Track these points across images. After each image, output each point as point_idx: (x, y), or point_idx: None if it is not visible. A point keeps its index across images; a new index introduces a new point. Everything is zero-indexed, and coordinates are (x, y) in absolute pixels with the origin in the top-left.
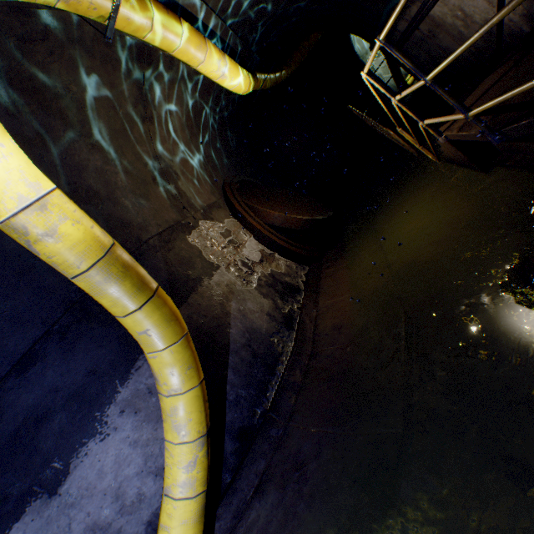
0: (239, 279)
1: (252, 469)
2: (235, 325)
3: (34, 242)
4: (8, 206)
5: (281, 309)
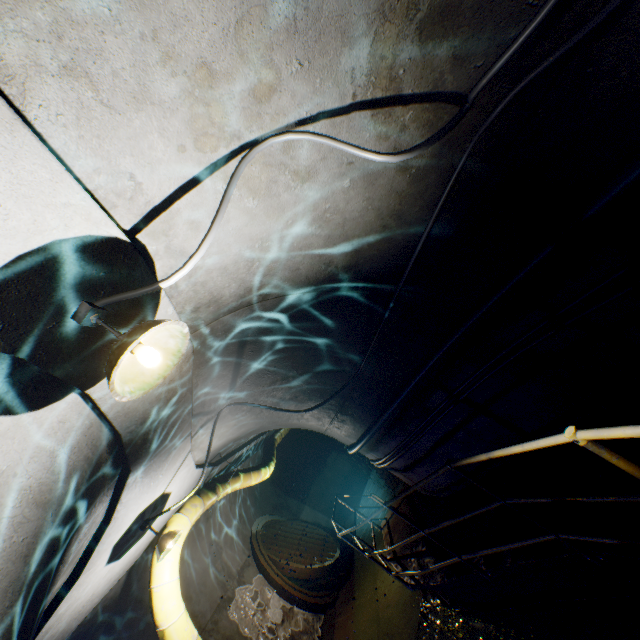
0: None
1: None
2: None
3: None
4: None
5: None
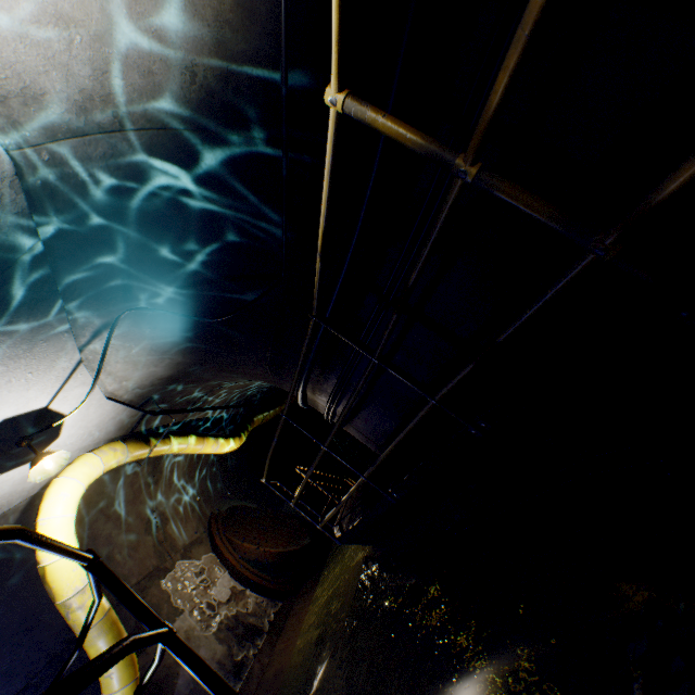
0: (199, 623)
1: None
2: (184, 674)
3: (72, 611)
4: (70, 593)
5: (235, 656)
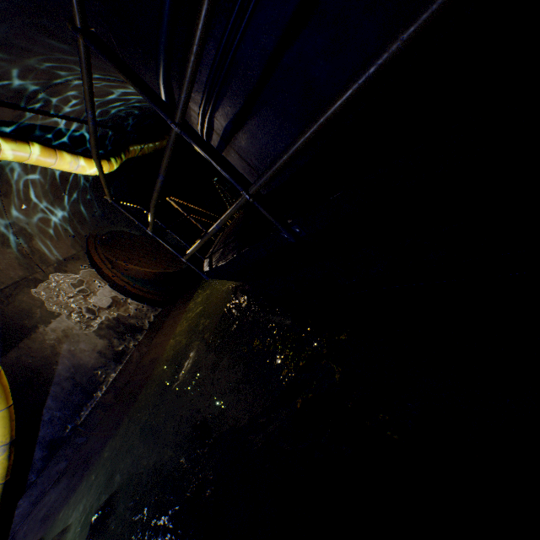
0: (78, 325)
1: (55, 468)
2: (63, 363)
3: None
4: None
5: (115, 347)
